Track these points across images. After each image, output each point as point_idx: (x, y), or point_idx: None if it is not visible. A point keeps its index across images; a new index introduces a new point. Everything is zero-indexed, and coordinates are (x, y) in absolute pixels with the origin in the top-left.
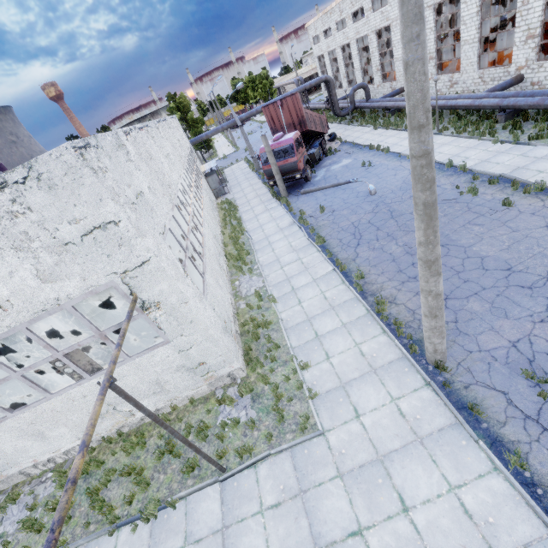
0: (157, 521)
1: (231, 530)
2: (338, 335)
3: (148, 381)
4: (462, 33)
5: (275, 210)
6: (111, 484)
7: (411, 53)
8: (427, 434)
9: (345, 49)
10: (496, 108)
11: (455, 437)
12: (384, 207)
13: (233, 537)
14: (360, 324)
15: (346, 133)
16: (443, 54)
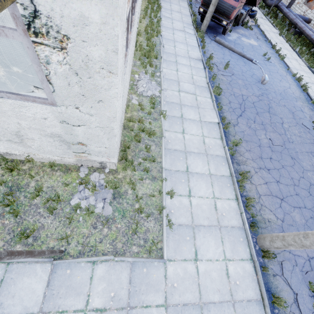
0: None
1: None
2: (204, 180)
3: (4, 127)
4: None
5: (190, 36)
6: None
7: None
8: (239, 300)
9: None
10: None
11: (256, 311)
12: (267, 100)
13: None
14: (222, 181)
15: (260, 19)
16: None
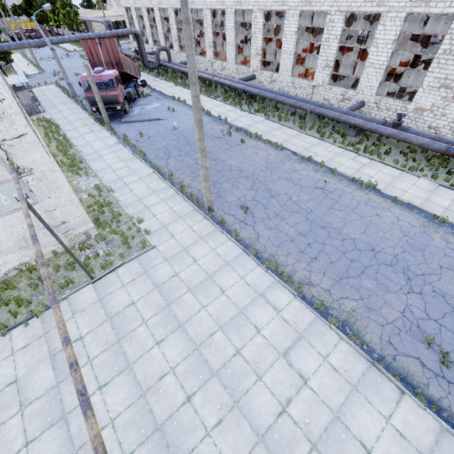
0: (45, 316)
1: (105, 299)
2: (160, 205)
3: (15, 237)
4: (227, 37)
5: (100, 132)
6: None
7: (189, 51)
8: (205, 235)
9: (150, 11)
10: (242, 90)
11: (216, 233)
12: (184, 138)
13: (107, 300)
14: (172, 198)
15: (154, 83)
16: (218, 45)
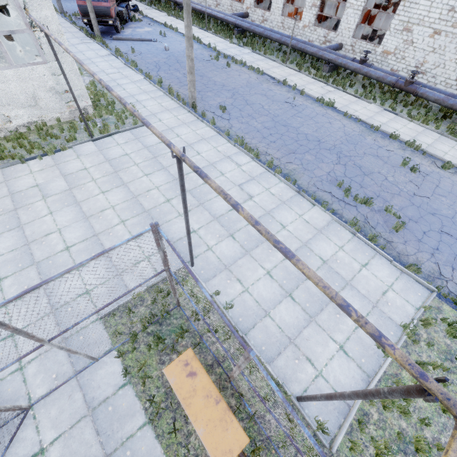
0: (55, 156)
1: (104, 150)
2: (150, 100)
3: (27, 93)
4: None
5: (91, 44)
6: (6, 153)
7: None
8: (187, 122)
9: None
10: (234, 24)
11: (197, 122)
12: (174, 58)
13: (106, 152)
14: (160, 97)
15: (146, 11)
16: None
